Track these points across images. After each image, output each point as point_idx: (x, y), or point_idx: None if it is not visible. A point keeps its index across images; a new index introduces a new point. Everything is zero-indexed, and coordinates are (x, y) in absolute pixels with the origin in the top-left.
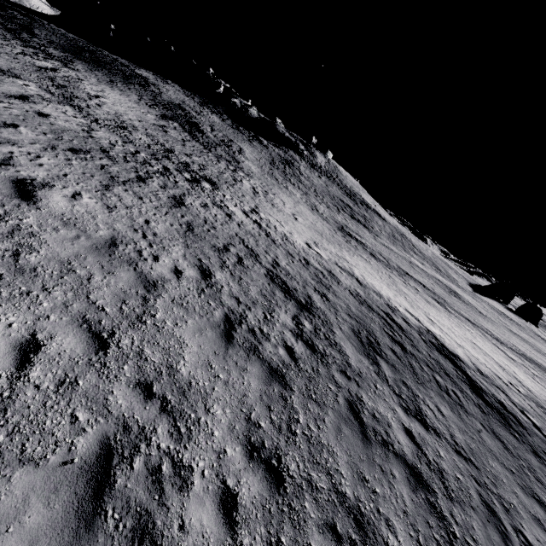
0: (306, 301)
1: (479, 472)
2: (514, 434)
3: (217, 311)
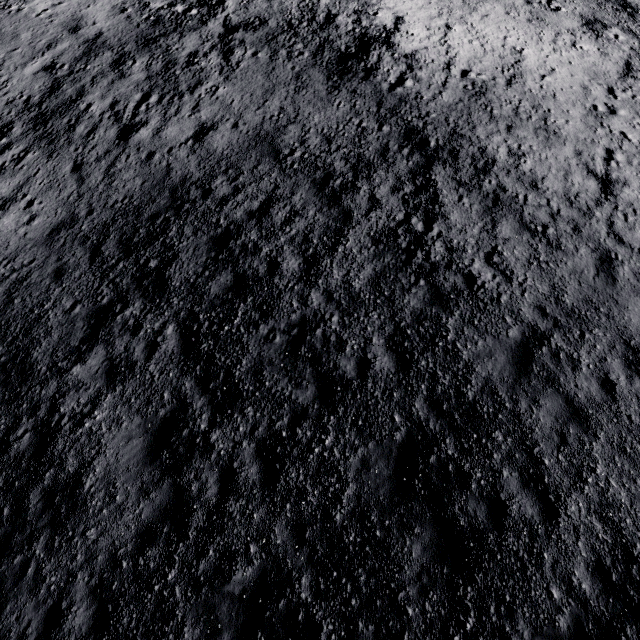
0: (218, 3)
1: (233, 73)
2: (333, 78)
3: (130, 3)
